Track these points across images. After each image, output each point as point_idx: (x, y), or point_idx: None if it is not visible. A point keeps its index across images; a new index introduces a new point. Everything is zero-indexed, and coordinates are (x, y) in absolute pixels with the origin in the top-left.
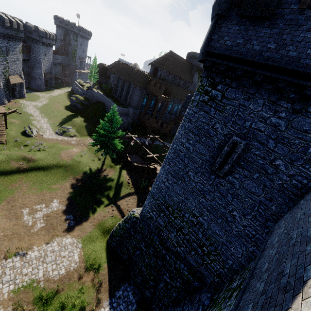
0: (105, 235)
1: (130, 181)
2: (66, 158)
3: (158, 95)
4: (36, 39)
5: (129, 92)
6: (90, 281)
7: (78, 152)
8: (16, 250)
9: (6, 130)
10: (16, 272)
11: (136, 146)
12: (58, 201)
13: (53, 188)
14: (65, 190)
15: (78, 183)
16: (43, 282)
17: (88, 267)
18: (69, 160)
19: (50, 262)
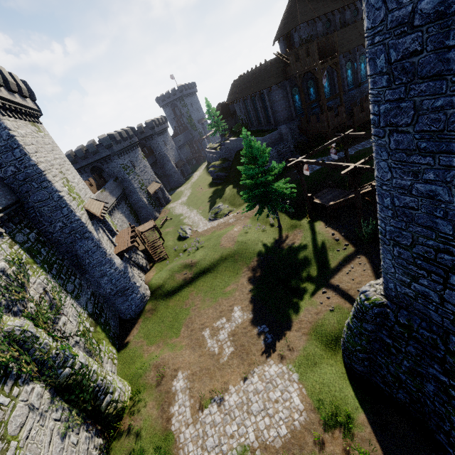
0: (333, 349)
1: (338, 236)
2: (229, 244)
3: (312, 68)
4: (150, 135)
5: (267, 105)
6: (342, 453)
7: (240, 230)
8: (211, 395)
9: (164, 243)
10: (218, 431)
11: (320, 175)
12: (239, 308)
13: (228, 291)
14: (244, 289)
15: (257, 272)
16: (258, 450)
17: (327, 422)
18: (233, 246)
19: (259, 413)
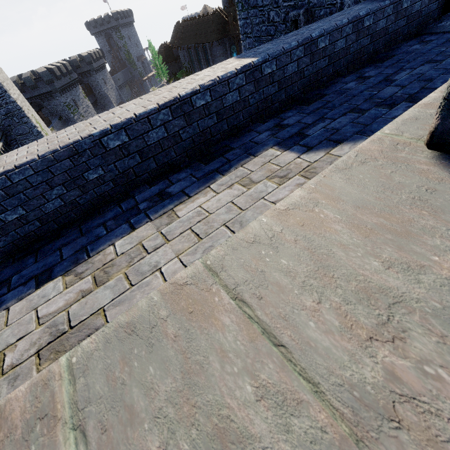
0: None
1: None
2: None
3: None
4: (88, 70)
5: (209, 59)
6: None
7: None
8: None
9: None
10: None
11: None
12: None
13: None
14: None
15: None
16: None
17: None
18: None
19: None
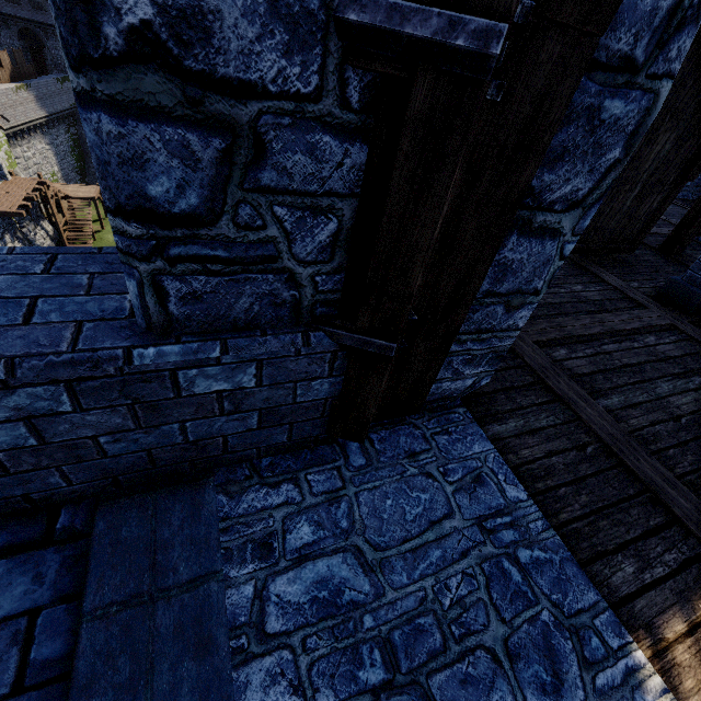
0: None
1: None
2: None
3: None
4: None
5: None
6: None
7: None
8: None
9: (102, 232)
10: None
11: None
12: None
13: None
14: None
15: None
16: None
17: None
18: None
19: None
